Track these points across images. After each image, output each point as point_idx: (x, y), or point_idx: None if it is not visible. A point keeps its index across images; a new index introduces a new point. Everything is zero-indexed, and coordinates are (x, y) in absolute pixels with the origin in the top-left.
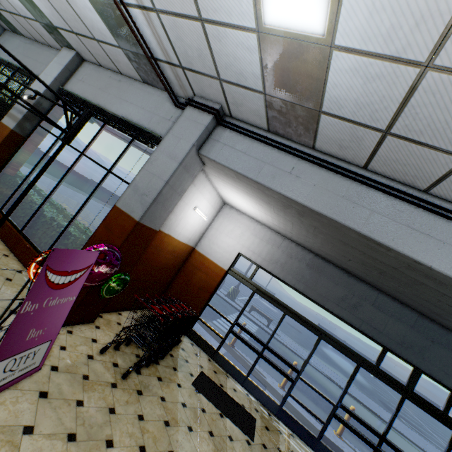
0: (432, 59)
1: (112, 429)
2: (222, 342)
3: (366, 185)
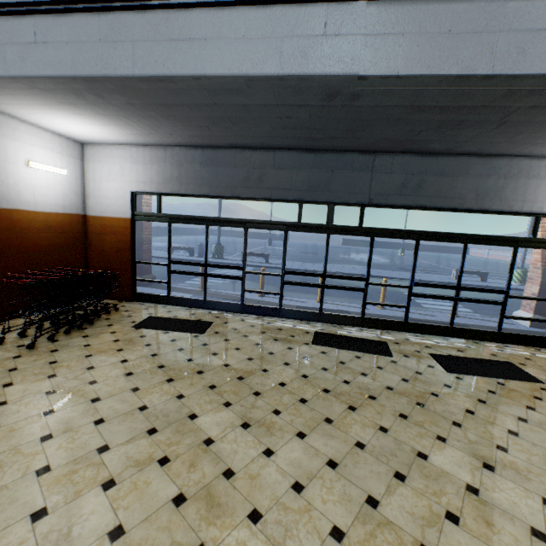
0: None
1: (13, 378)
2: (168, 286)
3: (112, 10)
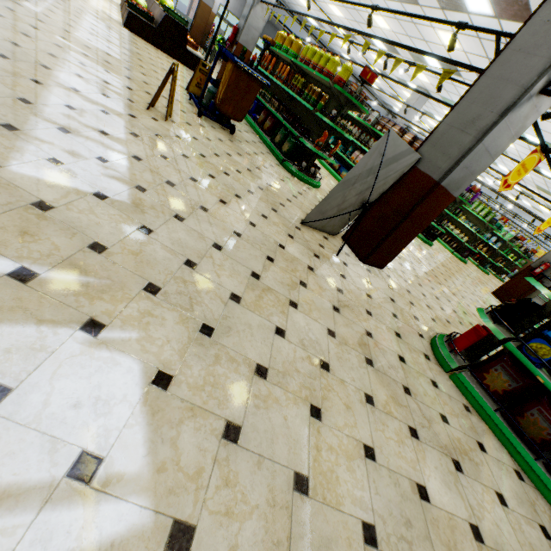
0: None
1: None
2: None
3: None
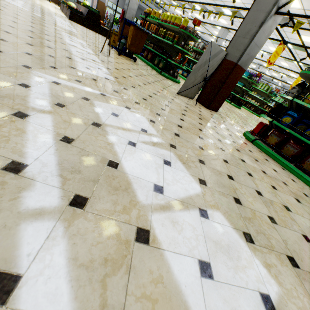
0: None
1: None
2: None
3: None
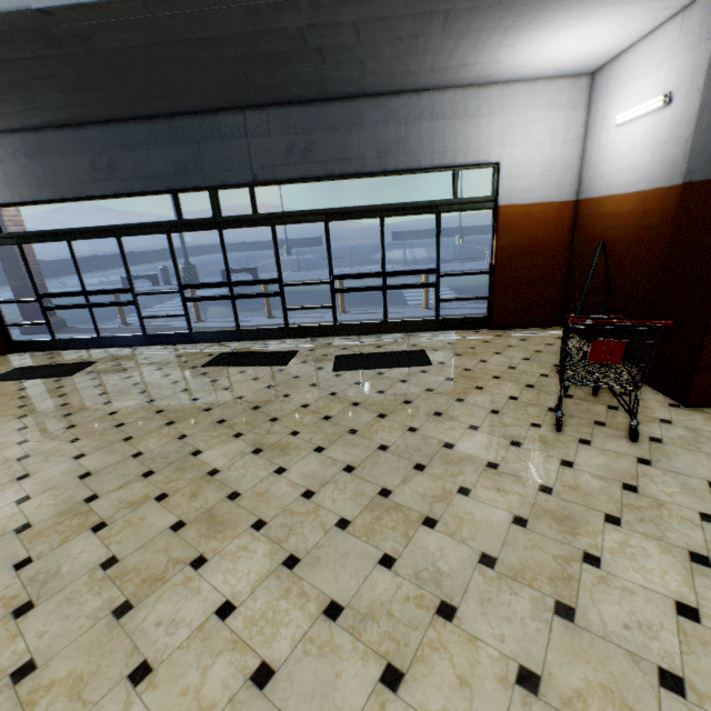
0: None
1: None
2: (49, 328)
3: None
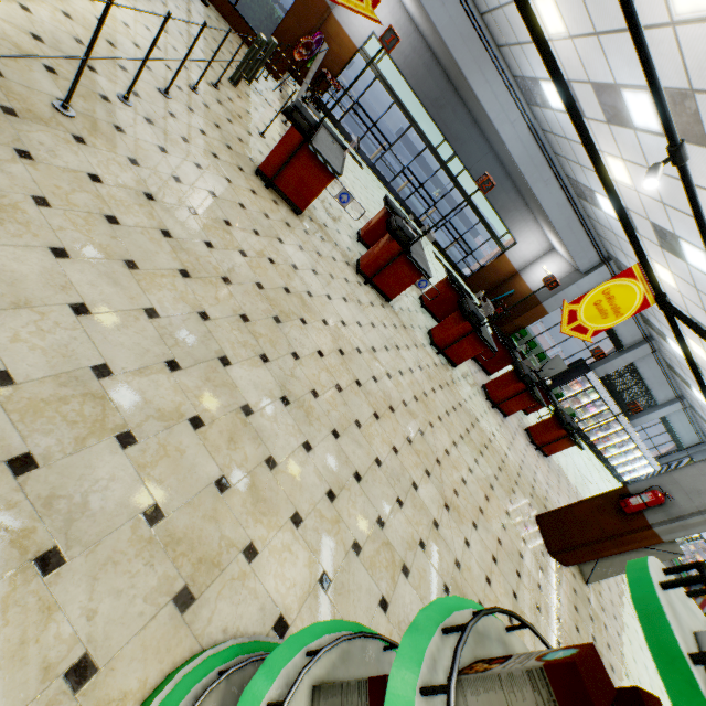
0: (502, 7)
1: None
2: (343, 116)
3: (475, 31)
